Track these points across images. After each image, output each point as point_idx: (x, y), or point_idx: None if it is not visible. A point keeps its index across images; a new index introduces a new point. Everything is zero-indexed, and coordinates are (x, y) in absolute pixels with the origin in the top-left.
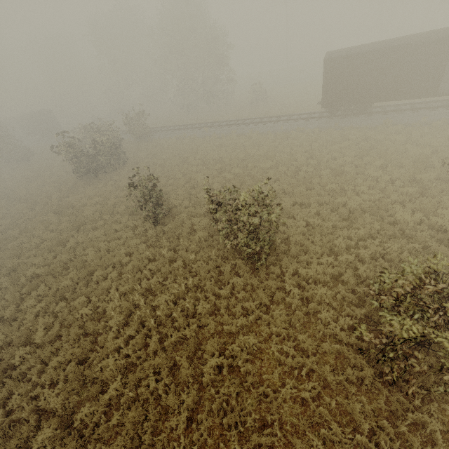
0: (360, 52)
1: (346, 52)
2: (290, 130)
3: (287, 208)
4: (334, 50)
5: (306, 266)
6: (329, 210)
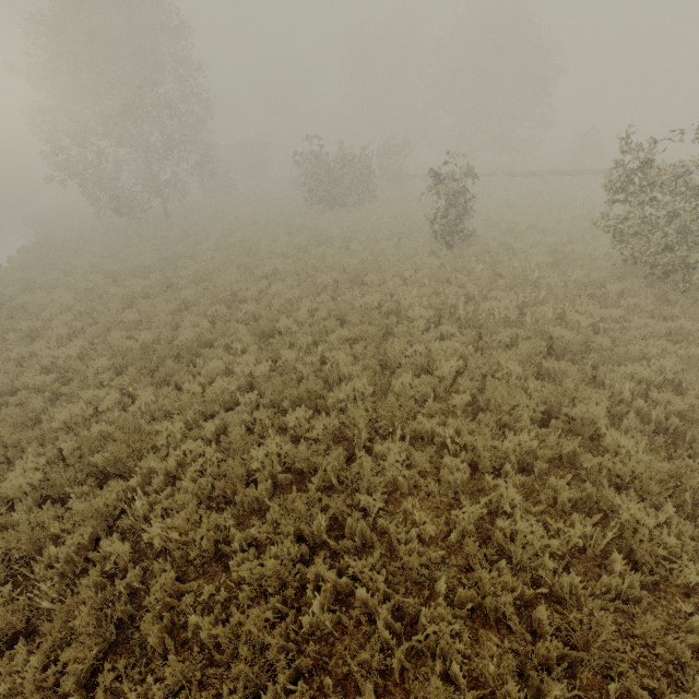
0: None
1: None
2: None
3: None
4: None
5: None
6: None
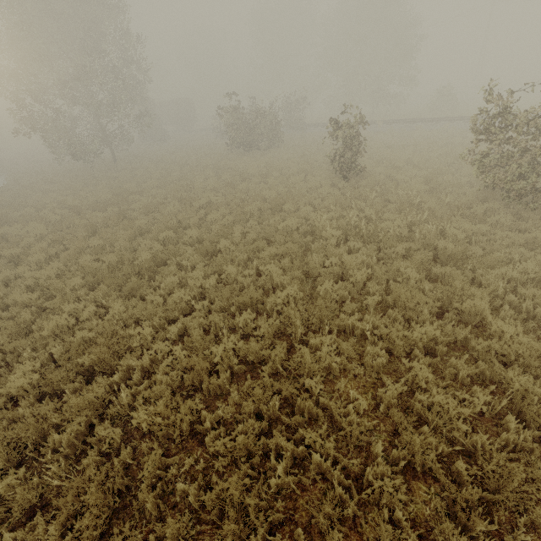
0: None
1: None
2: None
3: None
4: None
5: None
6: None
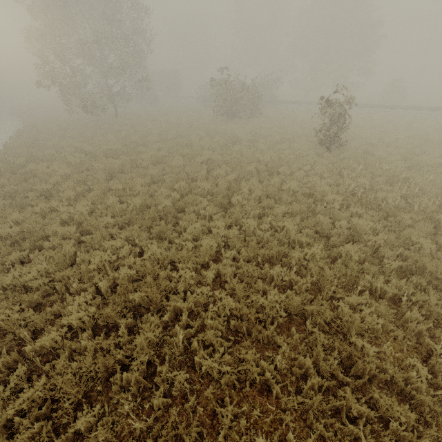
0: None
1: None
2: None
3: None
4: None
5: None
6: None
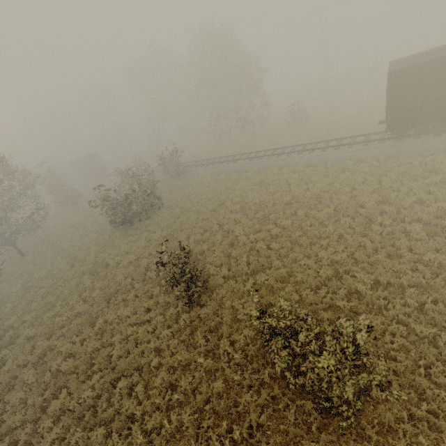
0: (444, 57)
1: (421, 60)
2: (344, 159)
3: (367, 295)
4: (400, 59)
5: (427, 431)
6: (441, 304)
